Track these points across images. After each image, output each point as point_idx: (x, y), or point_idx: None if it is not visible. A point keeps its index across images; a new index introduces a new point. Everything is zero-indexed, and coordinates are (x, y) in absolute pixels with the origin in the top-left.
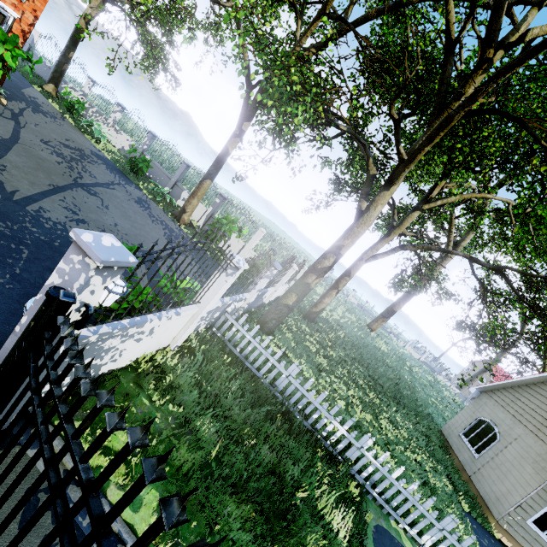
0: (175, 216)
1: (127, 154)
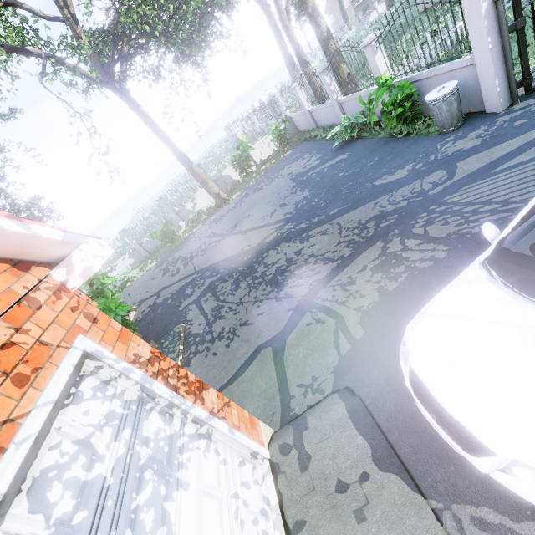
0: (221, 204)
1: (138, 261)
